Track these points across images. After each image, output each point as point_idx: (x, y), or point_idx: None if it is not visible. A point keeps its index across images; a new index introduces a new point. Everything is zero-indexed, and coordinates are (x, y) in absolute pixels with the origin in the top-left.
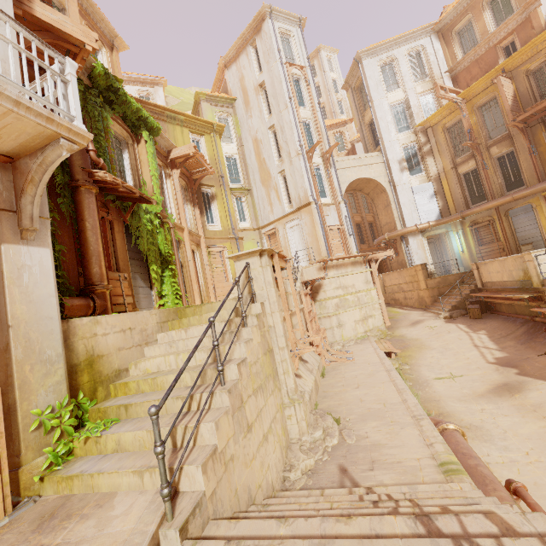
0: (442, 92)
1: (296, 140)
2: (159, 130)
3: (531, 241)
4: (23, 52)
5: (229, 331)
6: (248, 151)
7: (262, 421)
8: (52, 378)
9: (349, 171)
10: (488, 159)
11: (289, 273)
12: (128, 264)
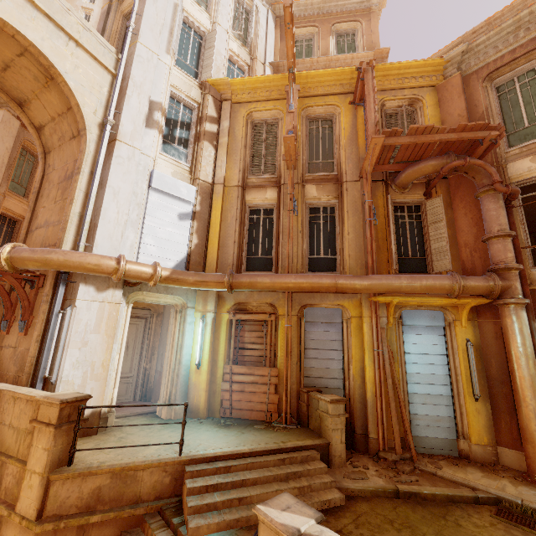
0: None
1: None
2: None
3: (326, 384)
4: None
5: None
6: None
7: None
8: None
9: None
10: (300, 198)
11: None
12: None
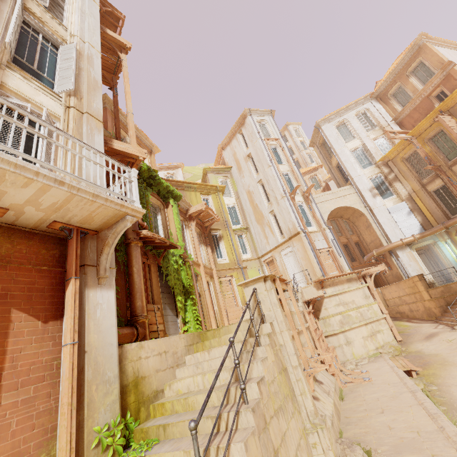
0: (392, 134)
1: (279, 187)
2: (180, 197)
3: None
4: (111, 171)
5: (246, 350)
6: (244, 200)
7: (287, 447)
8: (109, 397)
9: (327, 203)
10: (453, 176)
11: (291, 294)
12: (160, 296)
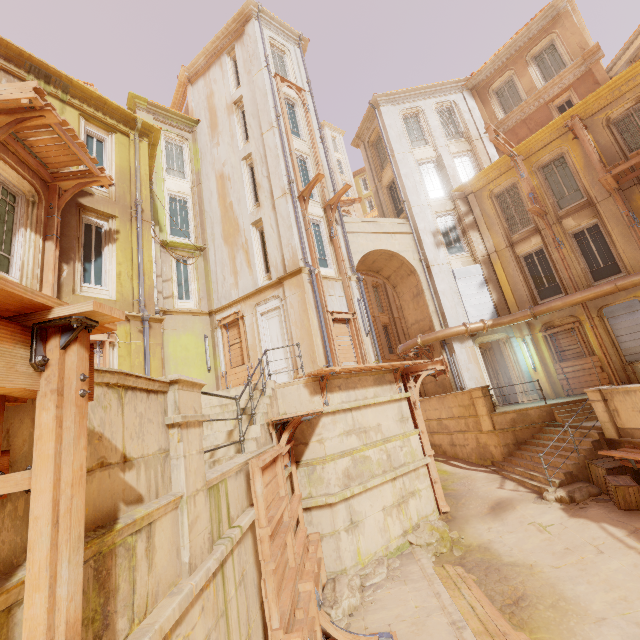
0: (482, 155)
1: (283, 173)
2: None
3: None
4: None
5: None
6: (208, 192)
7: None
8: None
9: (363, 237)
10: (561, 234)
11: (47, 436)
12: None
